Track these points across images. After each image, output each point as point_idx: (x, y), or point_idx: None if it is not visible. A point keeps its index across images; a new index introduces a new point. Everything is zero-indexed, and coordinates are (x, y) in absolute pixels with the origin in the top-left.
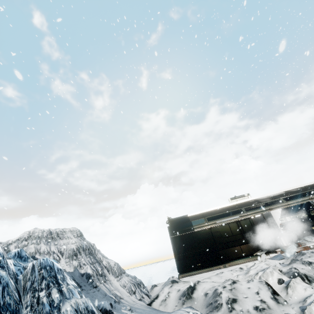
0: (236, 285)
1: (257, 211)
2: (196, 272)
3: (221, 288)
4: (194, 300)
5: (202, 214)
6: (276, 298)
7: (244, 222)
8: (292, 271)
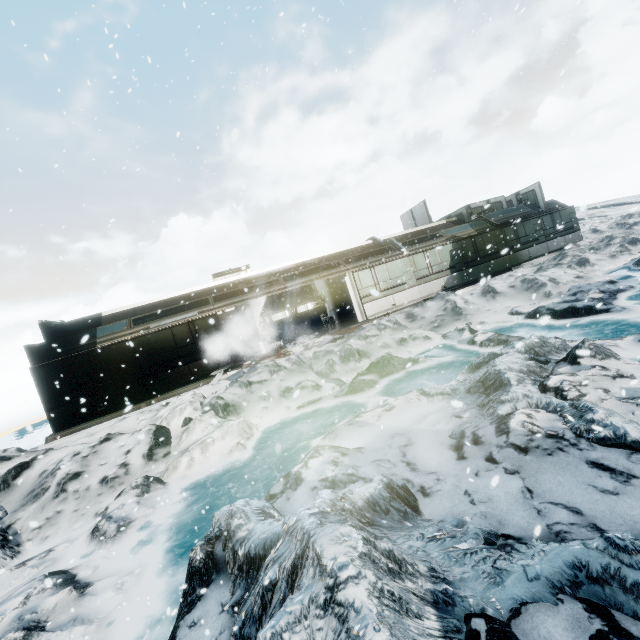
0: (104, 446)
1: (234, 301)
2: (88, 423)
3: (68, 459)
4: (13, 489)
5: (134, 311)
6: (155, 453)
7: (202, 322)
8: (211, 402)
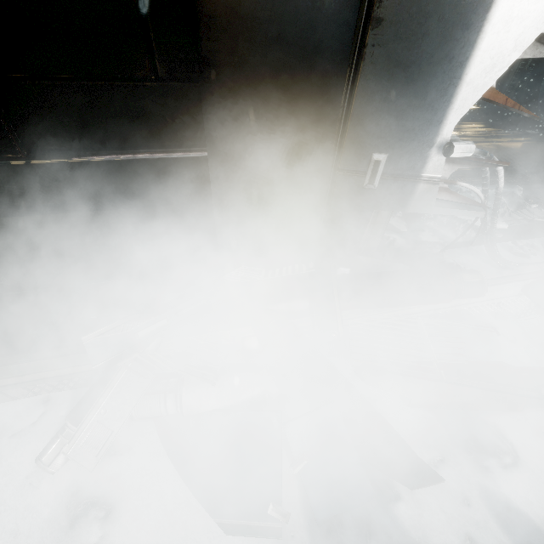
0: None
1: None
2: None
3: None
4: None
5: None
6: None
7: None
8: None
